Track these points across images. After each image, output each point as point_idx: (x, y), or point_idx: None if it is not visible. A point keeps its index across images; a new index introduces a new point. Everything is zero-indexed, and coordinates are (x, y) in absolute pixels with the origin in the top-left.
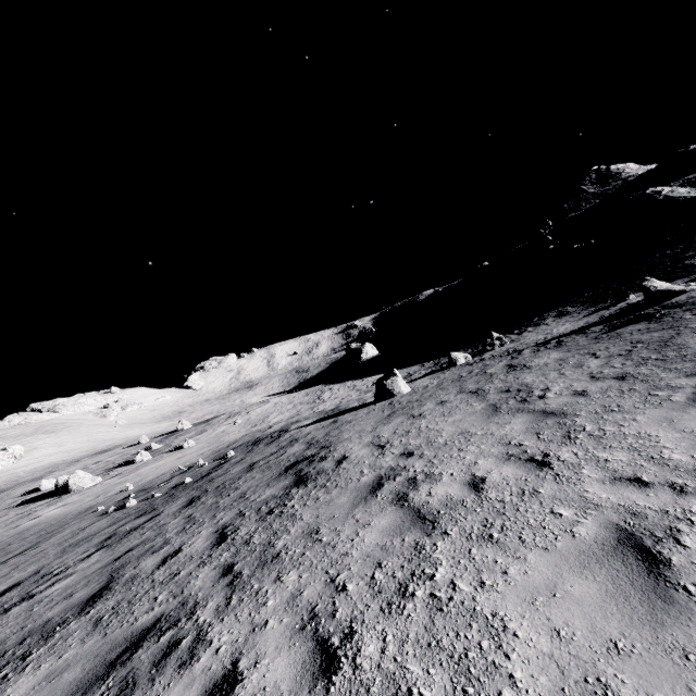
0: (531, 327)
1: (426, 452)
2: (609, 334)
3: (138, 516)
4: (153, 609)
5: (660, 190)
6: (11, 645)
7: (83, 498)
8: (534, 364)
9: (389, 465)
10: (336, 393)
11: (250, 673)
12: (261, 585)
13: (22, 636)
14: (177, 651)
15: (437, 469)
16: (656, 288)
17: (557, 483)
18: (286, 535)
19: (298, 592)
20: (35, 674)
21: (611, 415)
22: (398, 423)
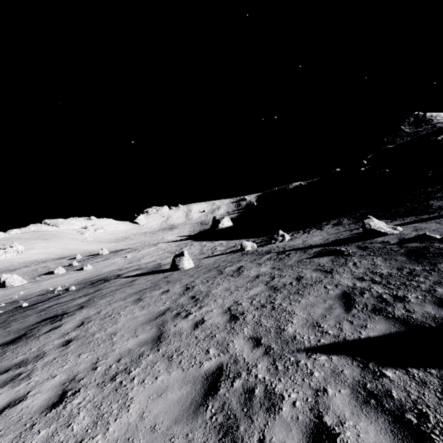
0: (315, 229)
1: (72, 346)
2: (307, 260)
3: None
4: None
5: None
6: None
7: None
8: (244, 274)
9: (44, 350)
10: (191, 248)
11: None
12: None
13: None
14: None
15: (40, 371)
16: (370, 226)
17: (14, 438)
18: None
19: None
20: None
21: (160, 364)
22: (124, 303)
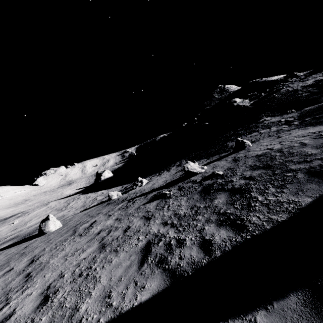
0: (166, 171)
1: None
2: (142, 207)
3: None
4: None
5: (236, 101)
6: None
7: None
8: (91, 231)
9: None
10: (77, 202)
11: None
12: None
13: None
14: None
15: None
16: (188, 169)
17: None
18: None
19: None
20: None
21: None
22: None
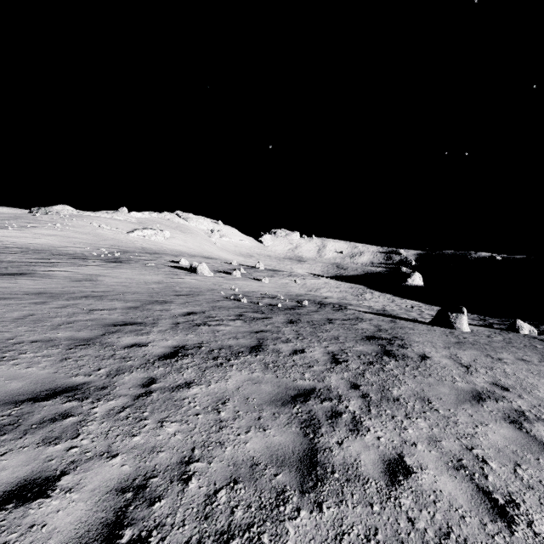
0: None
1: (526, 397)
2: None
3: (254, 311)
4: (305, 380)
5: None
6: (214, 347)
7: (206, 281)
8: None
9: (484, 387)
10: (376, 298)
11: (420, 472)
12: (394, 413)
13: (218, 346)
14: (342, 419)
15: None
16: None
17: None
18: (398, 388)
19: (435, 438)
20: (241, 373)
21: None
22: (475, 355)
